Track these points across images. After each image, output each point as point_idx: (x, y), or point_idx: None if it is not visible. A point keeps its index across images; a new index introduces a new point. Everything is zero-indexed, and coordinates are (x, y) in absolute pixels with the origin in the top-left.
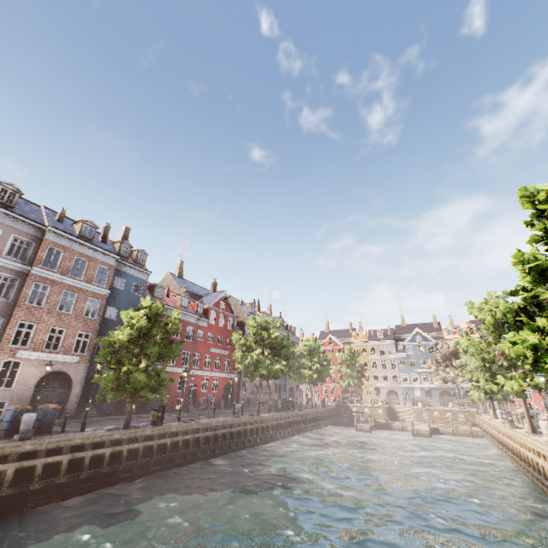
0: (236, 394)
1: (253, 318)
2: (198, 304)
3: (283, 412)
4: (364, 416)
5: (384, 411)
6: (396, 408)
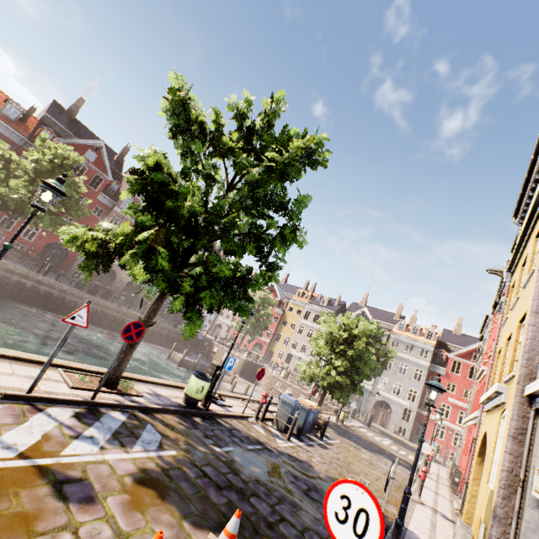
0: (72, 263)
1: (40, 137)
2: (42, 130)
3: (57, 281)
4: (220, 360)
5: (241, 364)
6: (266, 370)
